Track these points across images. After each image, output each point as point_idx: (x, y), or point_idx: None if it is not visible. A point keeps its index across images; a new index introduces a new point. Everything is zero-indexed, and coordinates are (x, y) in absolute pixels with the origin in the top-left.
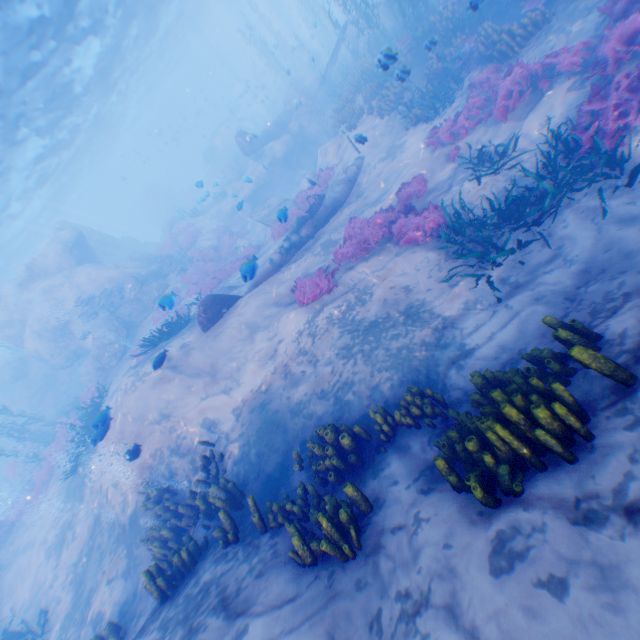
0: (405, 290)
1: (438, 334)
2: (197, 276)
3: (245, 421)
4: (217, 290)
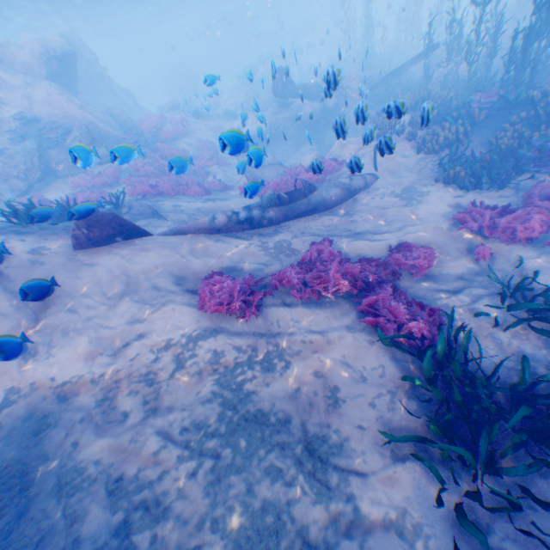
0: (331, 398)
1: (335, 540)
2: (149, 172)
3: (3, 432)
4: (140, 206)
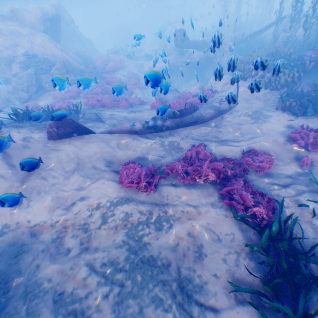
0: (197, 252)
1: None
2: (98, 91)
3: None
4: (90, 113)
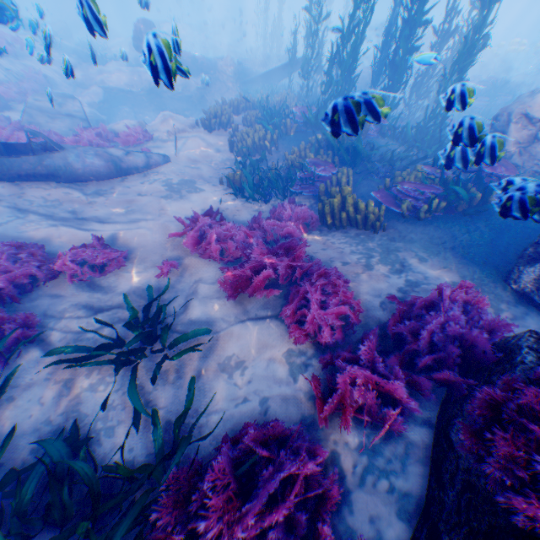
0: None
1: None
2: None
3: None
4: None
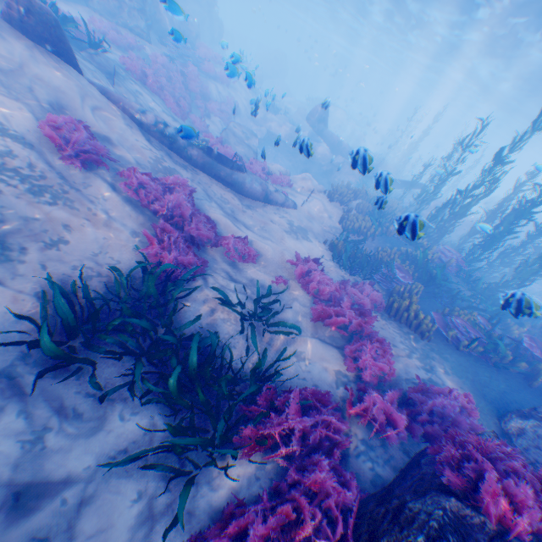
0: (53, 242)
1: None
2: (161, 70)
3: None
4: (107, 61)
